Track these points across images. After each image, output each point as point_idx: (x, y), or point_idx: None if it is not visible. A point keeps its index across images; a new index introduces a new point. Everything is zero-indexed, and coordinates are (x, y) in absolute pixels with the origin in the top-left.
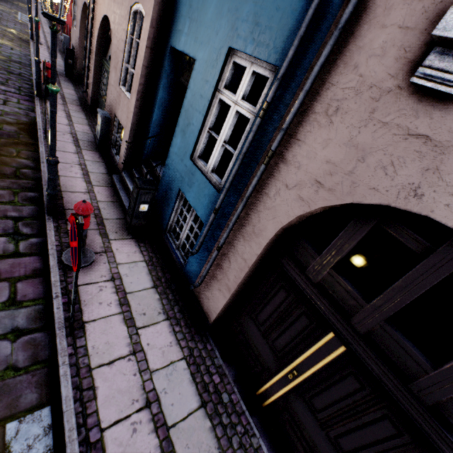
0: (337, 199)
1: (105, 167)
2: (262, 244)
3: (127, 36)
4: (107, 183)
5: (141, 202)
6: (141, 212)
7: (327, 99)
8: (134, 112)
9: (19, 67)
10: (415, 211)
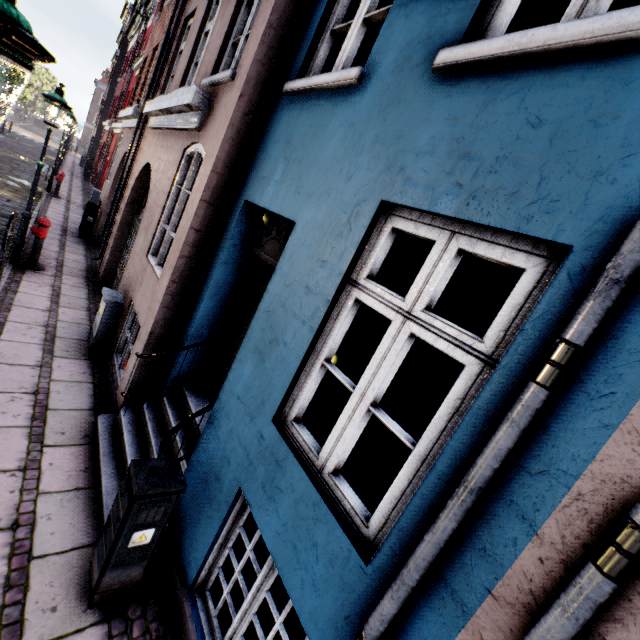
0: None
1: (91, 393)
2: None
3: (173, 186)
4: (81, 435)
5: (137, 526)
6: (132, 549)
7: None
8: (162, 302)
9: (6, 222)
10: None
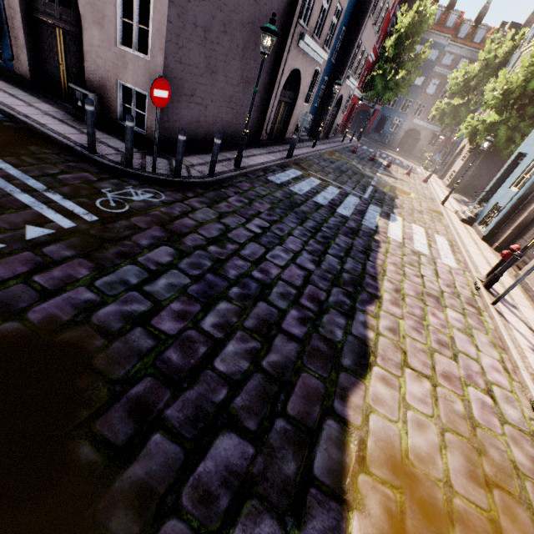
0: None
1: None
2: (18, 4)
3: None
4: None
5: None
6: None
7: None
8: None
9: None
10: None
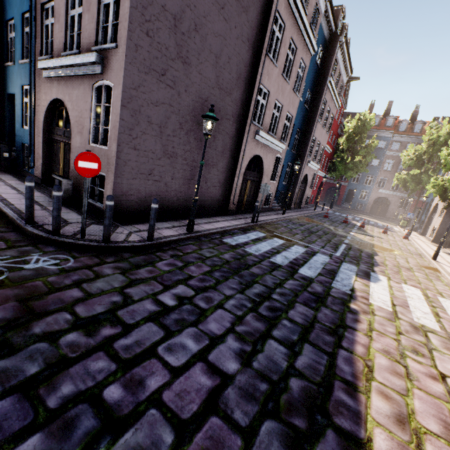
0: (47, 106)
1: None
2: (42, 132)
3: None
4: None
5: (4, 152)
6: (5, 158)
7: (40, 87)
8: None
9: None
10: (53, 99)
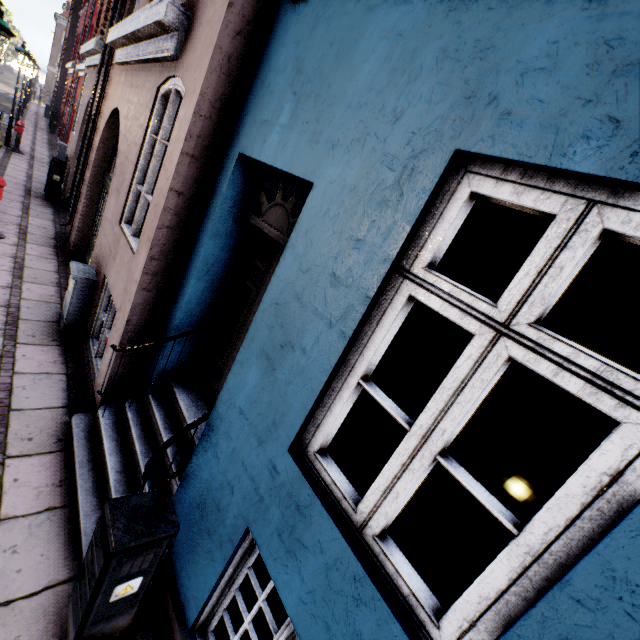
0: None
1: (64, 387)
2: None
3: (146, 136)
4: (53, 440)
5: (119, 580)
6: (115, 601)
7: None
8: (140, 283)
9: None
10: None
